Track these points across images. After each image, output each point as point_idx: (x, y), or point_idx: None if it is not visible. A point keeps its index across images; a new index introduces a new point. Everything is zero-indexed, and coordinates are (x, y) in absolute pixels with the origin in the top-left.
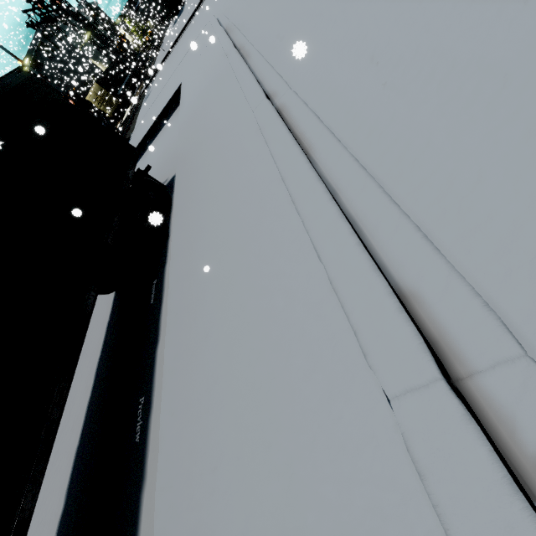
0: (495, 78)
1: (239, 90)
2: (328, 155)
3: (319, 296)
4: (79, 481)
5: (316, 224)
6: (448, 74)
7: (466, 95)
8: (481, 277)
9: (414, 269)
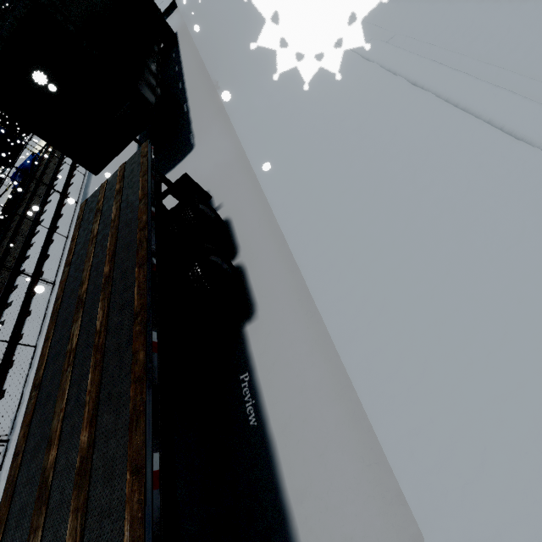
0: None
1: None
2: None
3: None
4: None
5: None
6: None
7: None
8: None
9: None
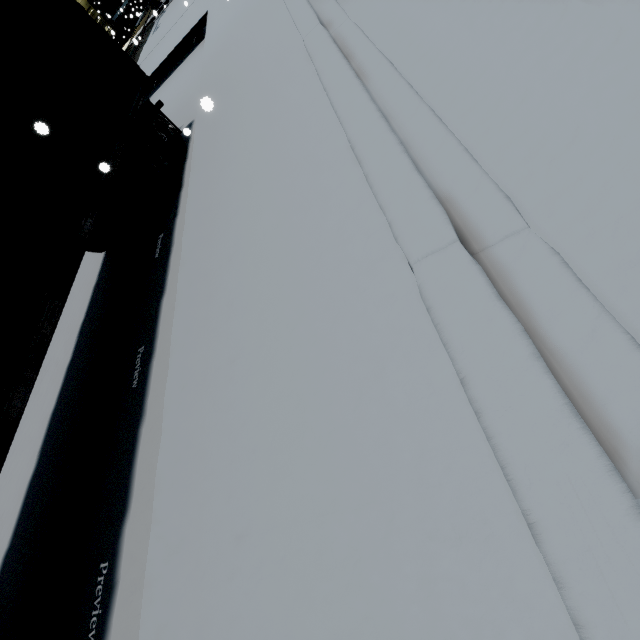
0: (556, 10)
1: (287, 16)
2: (384, 84)
3: (358, 202)
4: (56, 438)
5: (363, 139)
6: (516, 6)
7: (528, 27)
8: (507, 180)
9: (451, 177)
